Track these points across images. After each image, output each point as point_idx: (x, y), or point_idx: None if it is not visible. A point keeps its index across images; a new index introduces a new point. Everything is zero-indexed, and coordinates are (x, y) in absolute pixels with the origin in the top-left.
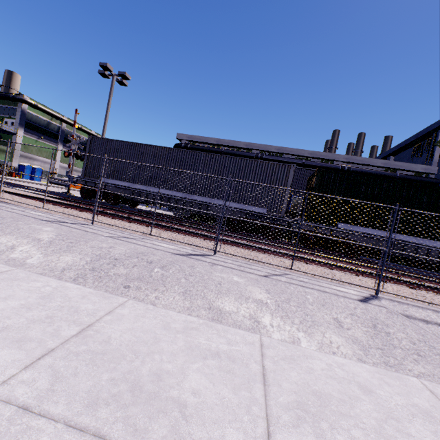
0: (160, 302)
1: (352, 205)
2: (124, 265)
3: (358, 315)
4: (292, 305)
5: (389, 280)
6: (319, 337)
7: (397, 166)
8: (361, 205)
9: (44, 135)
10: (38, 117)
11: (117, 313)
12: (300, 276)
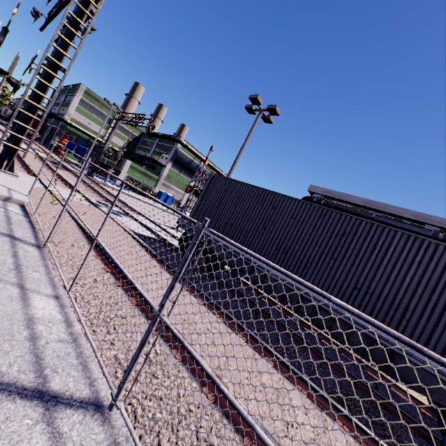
0: None
1: None
2: None
3: None
4: None
5: None
6: None
7: None
8: None
9: (185, 170)
10: (185, 155)
11: None
12: None
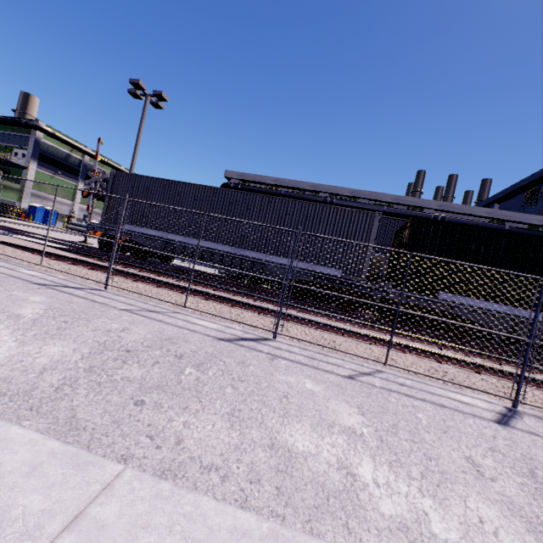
0: (191, 433)
1: (458, 269)
2: (140, 362)
3: (502, 452)
4: (403, 438)
5: (524, 380)
6: (459, 510)
7: (506, 217)
8: (470, 268)
9: (62, 169)
10: (55, 148)
11: (92, 519)
12: (398, 375)
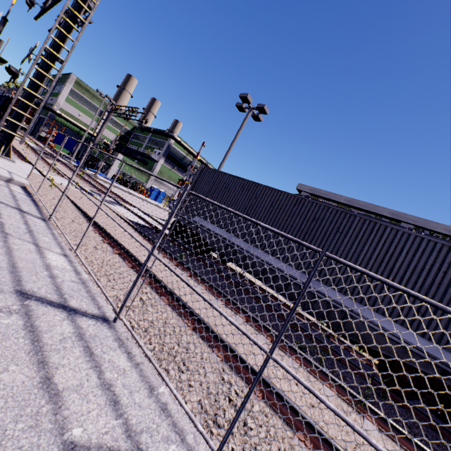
0: None
1: None
2: None
3: None
4: None
5: None
6: None
7: None
8: None
9: (177, 166)
10: (178, 151)
11: None
12: None
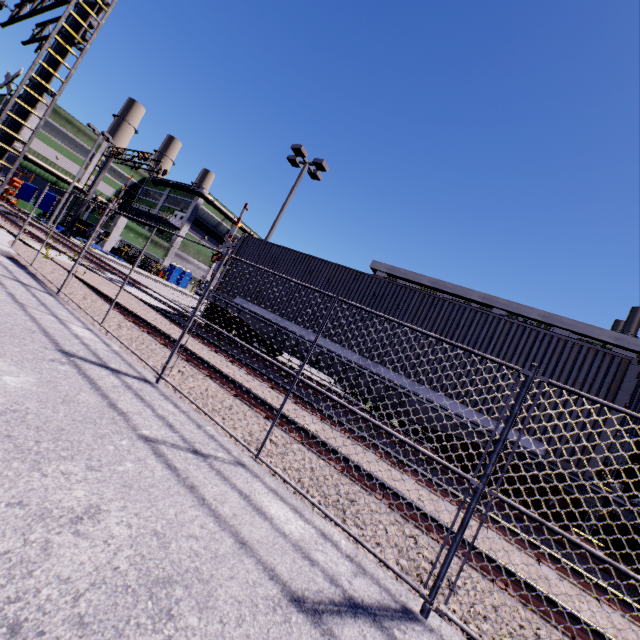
0: None
1: None
2: None
3: None
4: None
5: None
6: None
7: None
8: None
9: (209, 236)
10: (210, 215)
11: None
12: None
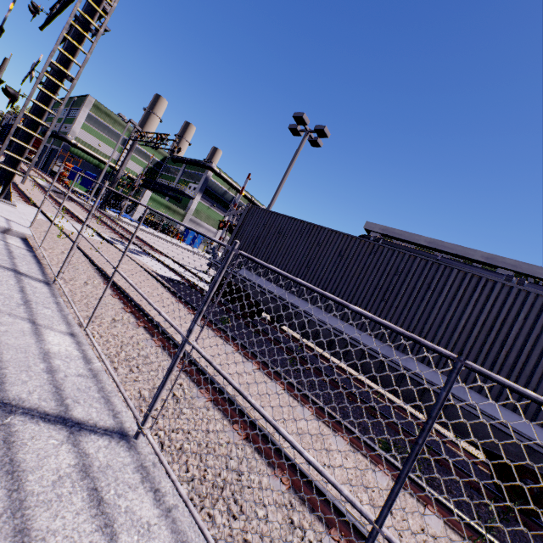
0: None
1: None
2: None
3: None
4: None
5: None
6: None
7: None
8: None
9: (217, 203)
10: (218, 185)
11: None
12: None
